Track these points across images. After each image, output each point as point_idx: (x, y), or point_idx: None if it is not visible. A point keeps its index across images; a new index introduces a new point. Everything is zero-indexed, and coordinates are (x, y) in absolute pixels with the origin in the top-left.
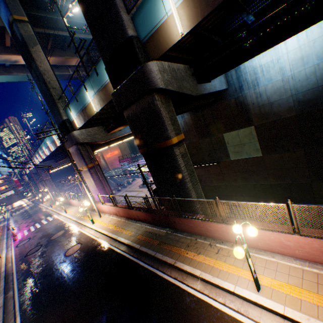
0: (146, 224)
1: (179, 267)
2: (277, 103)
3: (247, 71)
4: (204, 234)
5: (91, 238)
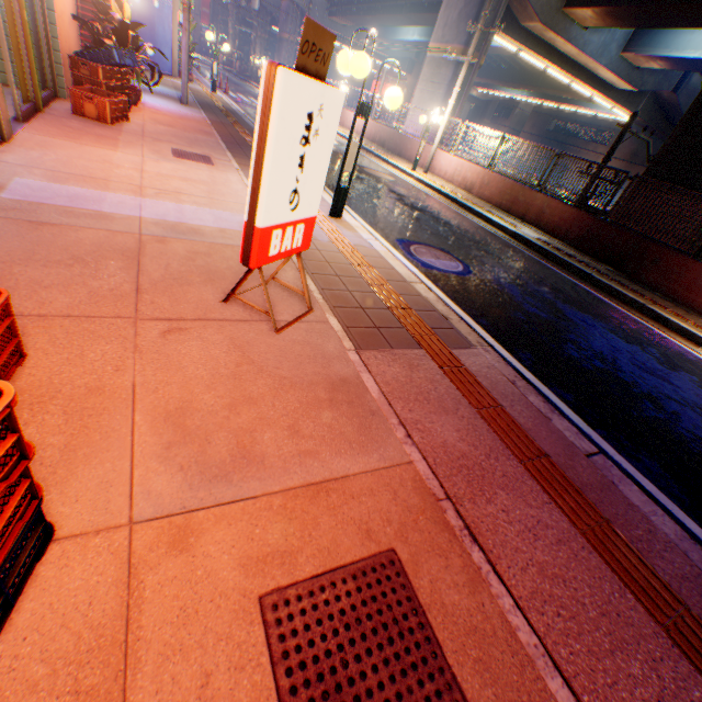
0: (549, 237)
1: (659, 313)
2: None
3: None
4: None
5: (413, 186)
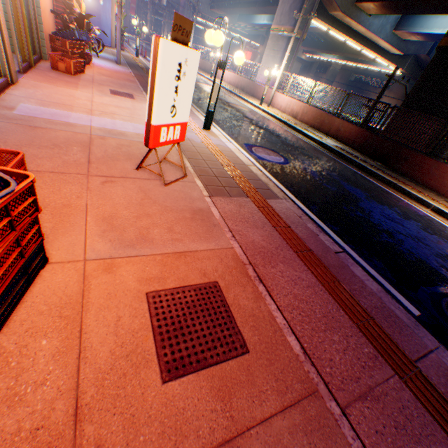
0: (342, 145)
1: (405, 189)
2: None
3: None
4: (440, 192)
5: (259, 114)
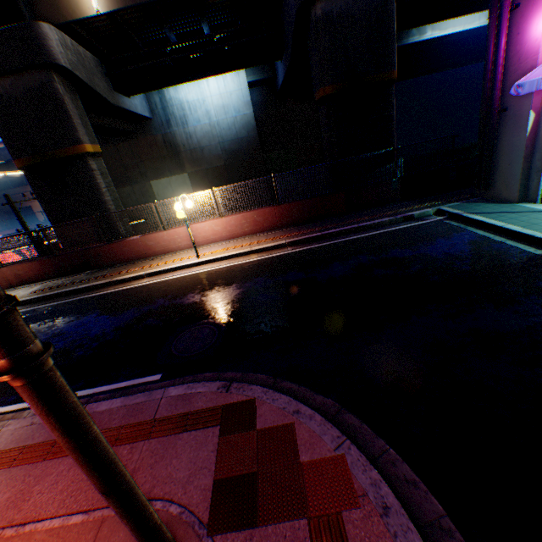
0: (42, 283)
1: (120, 279)
2: (208, 149)
3: (174, 104)
4: (145, 256)
5: None
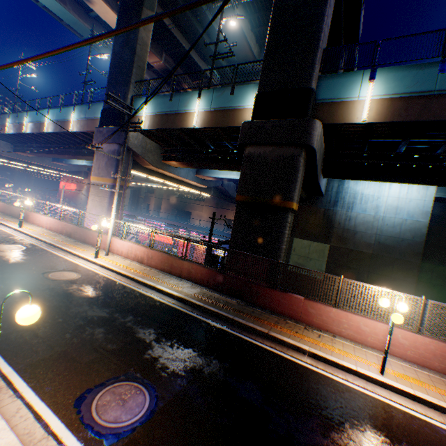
0: (200, 286)
1: (278, 337)
2: (360, 234)
3: (348, 191)
4: (297, 317)
5: (98, 273)
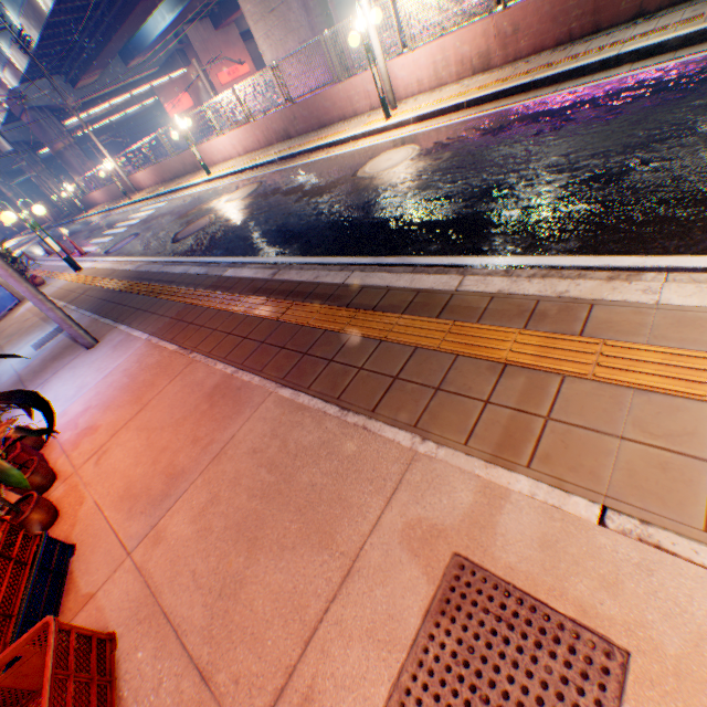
0: None
1: None
2: None
3: None
4: None
5: (437, 129)
